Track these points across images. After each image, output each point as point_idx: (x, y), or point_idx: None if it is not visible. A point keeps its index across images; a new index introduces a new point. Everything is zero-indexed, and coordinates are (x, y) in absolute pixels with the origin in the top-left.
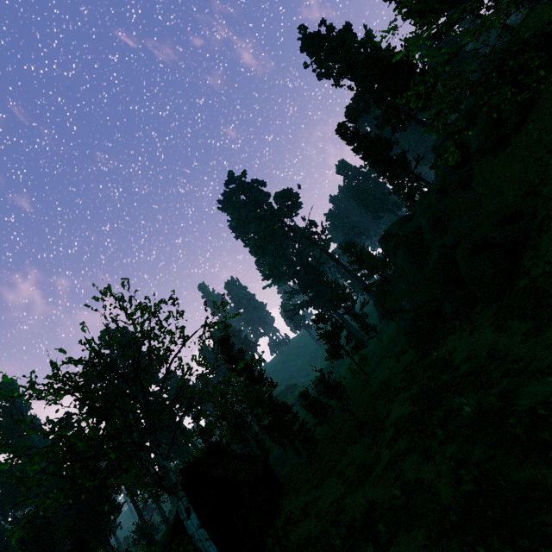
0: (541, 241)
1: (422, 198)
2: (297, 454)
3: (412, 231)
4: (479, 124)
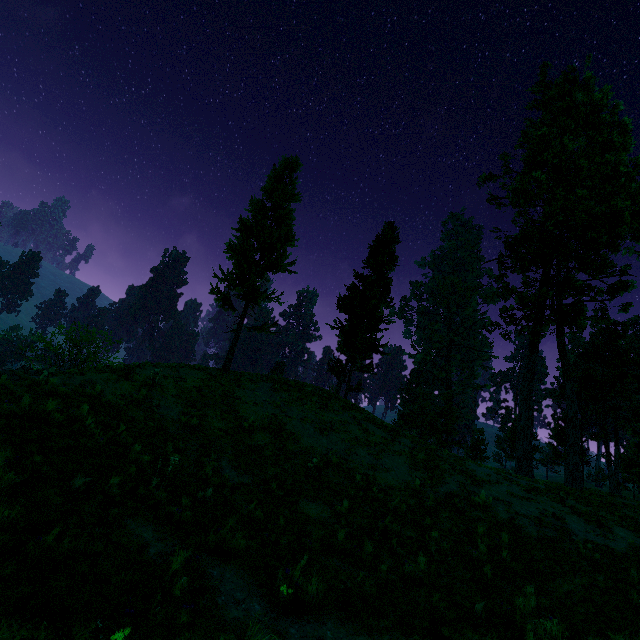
0: None
1: None
2: None
3: None
4: None
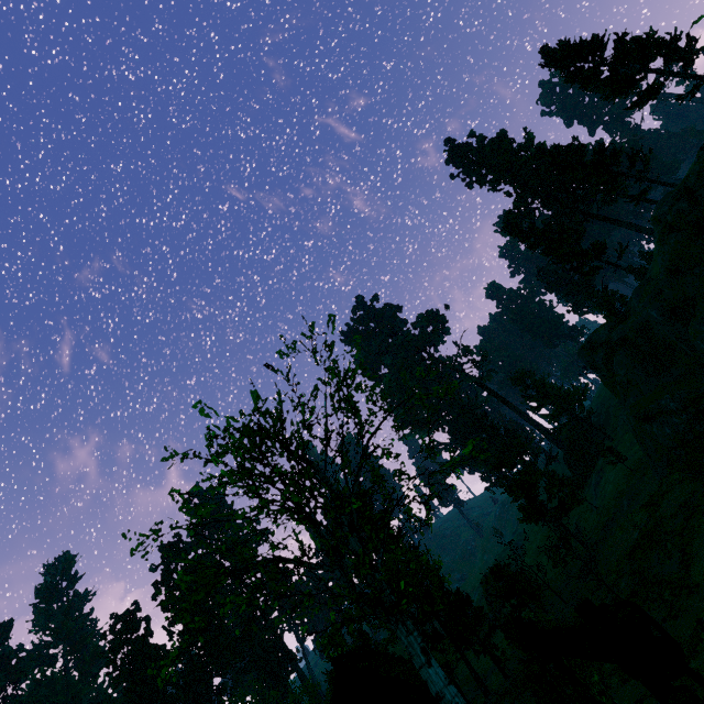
0: None
1: (638, 291)
2: (483, 690)
3: (635, 329)
4: None
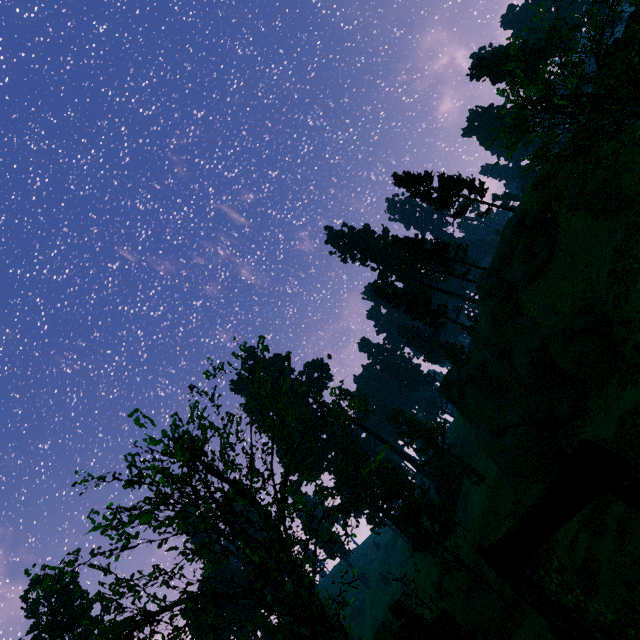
0: (625, 311)
1: (474, 339)
2: None
3: (477, 367)
4: (517, 259)
